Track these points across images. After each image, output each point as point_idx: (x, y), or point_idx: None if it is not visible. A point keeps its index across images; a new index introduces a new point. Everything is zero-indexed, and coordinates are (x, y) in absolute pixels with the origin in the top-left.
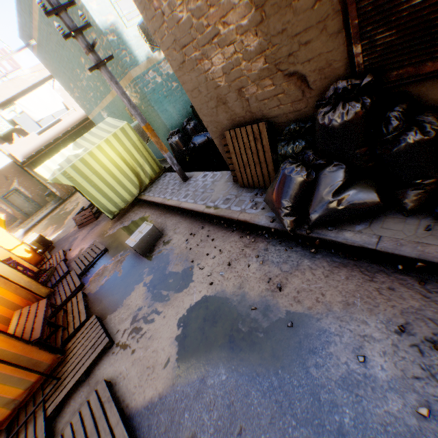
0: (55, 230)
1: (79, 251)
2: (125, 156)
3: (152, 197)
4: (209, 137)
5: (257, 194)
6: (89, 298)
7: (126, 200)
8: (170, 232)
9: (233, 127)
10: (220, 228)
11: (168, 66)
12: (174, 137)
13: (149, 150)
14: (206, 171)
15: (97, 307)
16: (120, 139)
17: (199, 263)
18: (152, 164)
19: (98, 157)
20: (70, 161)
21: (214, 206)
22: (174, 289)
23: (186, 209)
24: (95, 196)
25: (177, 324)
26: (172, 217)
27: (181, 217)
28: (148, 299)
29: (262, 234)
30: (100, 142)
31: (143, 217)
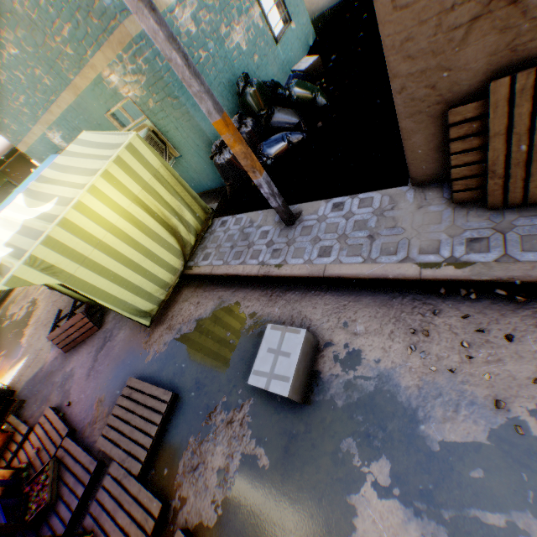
0: (8, 363)
1: (94, 405)
2: (146, 200)
3: (226, 266)
4: (291, 141)
5: None
6: None
7: (166, 283)
8: (335, 333)
9: (498, 73)
10: (497, 306)
11: (185, 17)
12: (227, 150)
13: (184, 181)
14: (331, 197)
15: None
16: (130, 169)
17: (531, 408)
18: (192, 207)
19: (96, 212)
20: (33, 231)
21: (447, 260)
22: (520, 501)
23: (354, 277)
24: (108, 293)
25: None
26: (309, 300)
27: (337, 297)
28: None
29: None
30: (93, 180)
31: (222, 309)
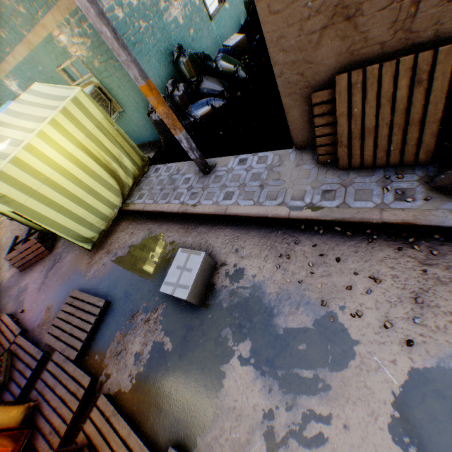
0: None
1: (43, 312)
2: (90, 146)
3: (155, 205)
4: (214, 106)
5: (389, 177)
6: (123, 402)
7: (106, 216)
8: (228, 257)
9: (344, 69)
10: (335, 238)
11: None
12: None
13: (124, 133)
14: (239, 154)
15: (157, 421)
16: (75, 119)
17: (342, 305)
18: (131, 155)
19: (44, 154)
20: None
21: (308, 205)
22: (324, 362)
23: (245, 216)
24: (55, 221)
25: (393, 439)
26: (214, 232)
27: (234, 230)
28: (275, 390)
29: (442, 239)
30: (42, 126)
31: (150, 238)
